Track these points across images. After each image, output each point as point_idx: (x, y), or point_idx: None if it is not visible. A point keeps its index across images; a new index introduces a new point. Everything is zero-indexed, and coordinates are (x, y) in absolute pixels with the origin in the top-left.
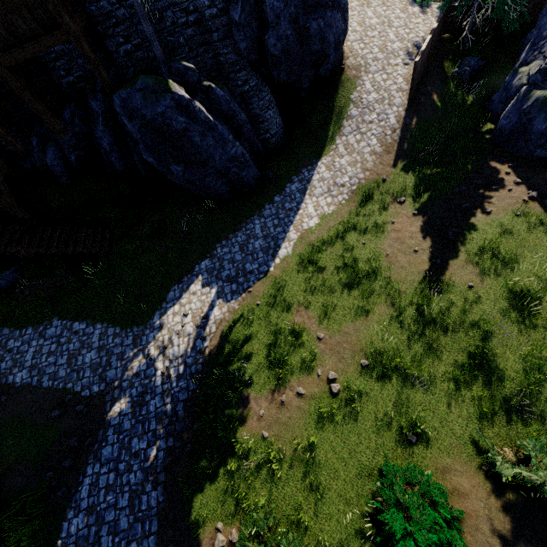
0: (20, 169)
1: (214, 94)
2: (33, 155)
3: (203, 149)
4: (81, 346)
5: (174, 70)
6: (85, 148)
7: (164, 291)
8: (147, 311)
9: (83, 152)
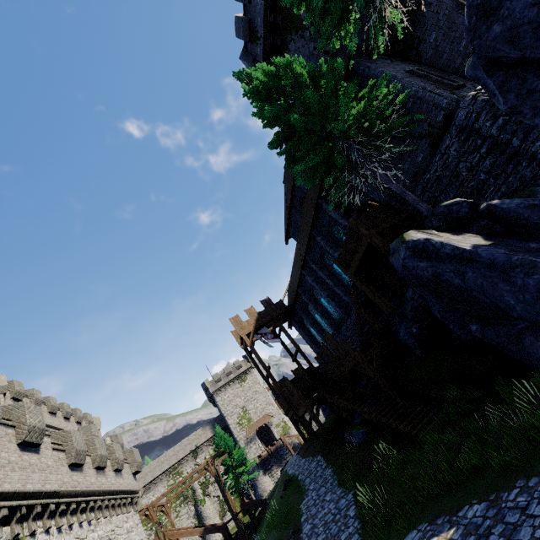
0: (401, 345)
1: (502, 211)
2: (398, 332)
3: (478, 293)
4: (335, 534)
5: (441, 216)
6: (426, 320)
7: (412, 523)
8: (383, 539)
9: (425, 324)
